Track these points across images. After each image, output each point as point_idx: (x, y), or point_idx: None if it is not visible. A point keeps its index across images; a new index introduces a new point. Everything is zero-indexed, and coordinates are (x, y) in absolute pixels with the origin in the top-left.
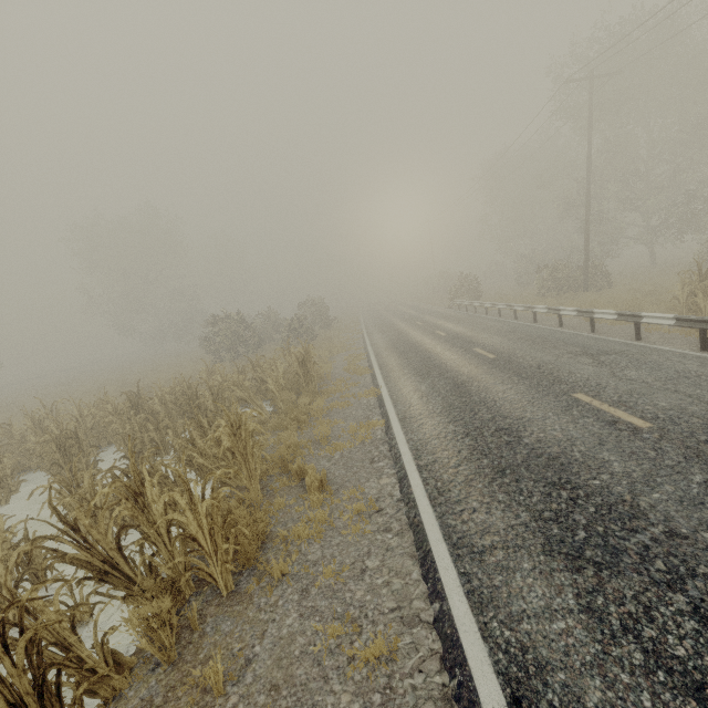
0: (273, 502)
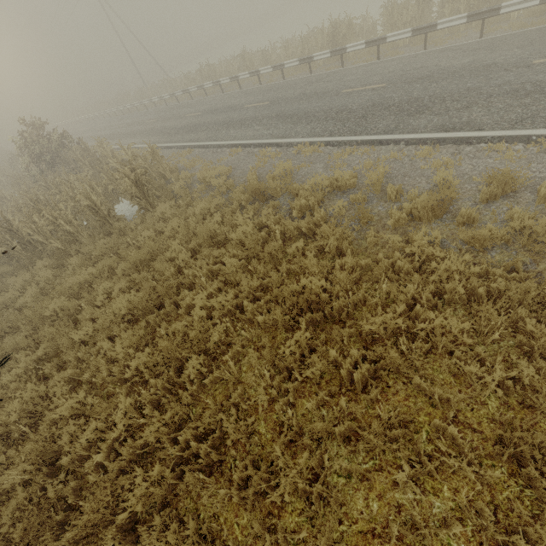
0: None
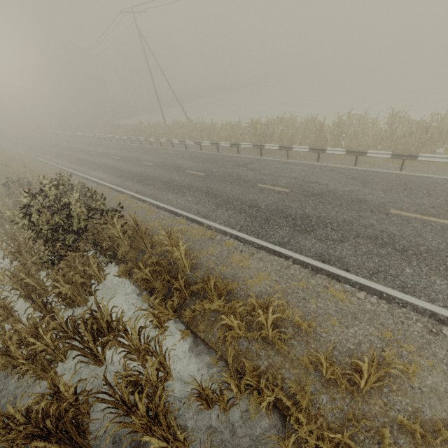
0: None
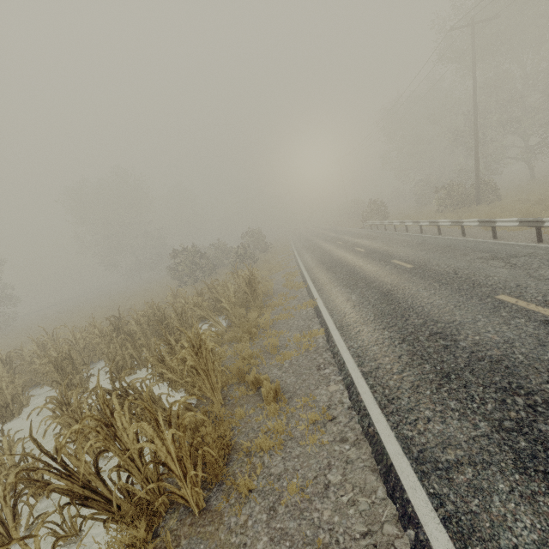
0: (235, 413)
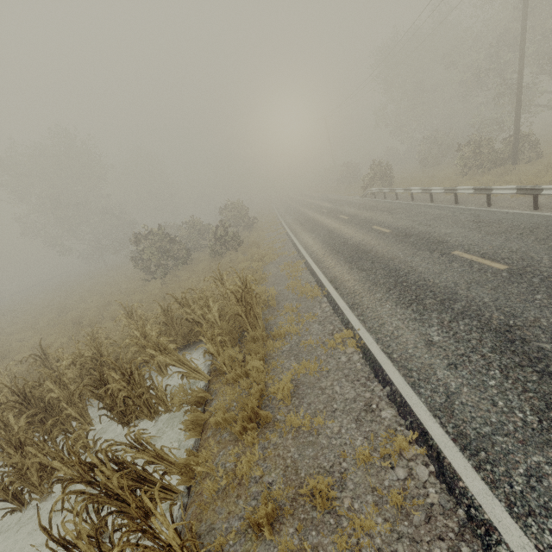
0: None
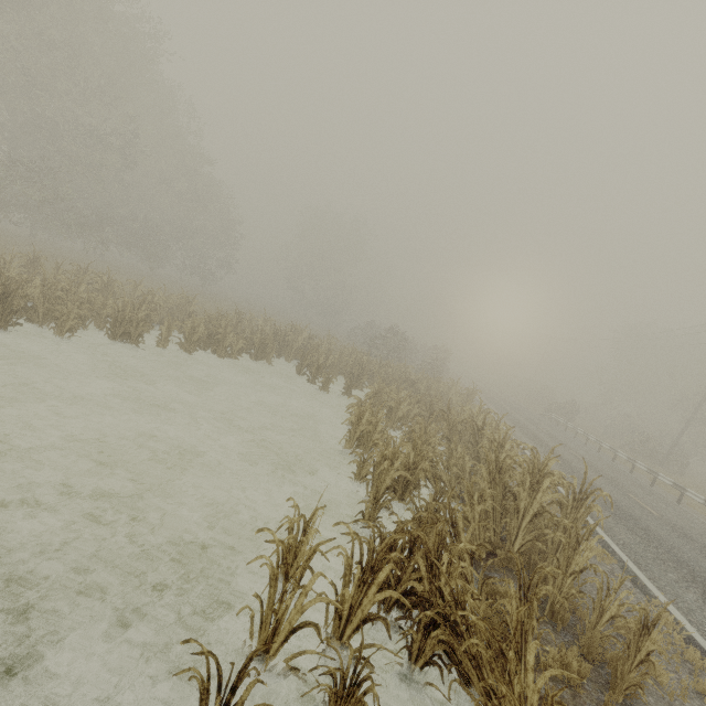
0: None
